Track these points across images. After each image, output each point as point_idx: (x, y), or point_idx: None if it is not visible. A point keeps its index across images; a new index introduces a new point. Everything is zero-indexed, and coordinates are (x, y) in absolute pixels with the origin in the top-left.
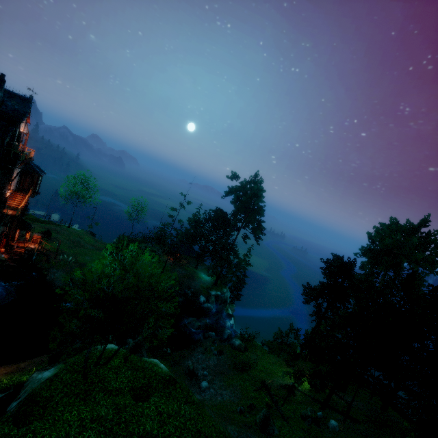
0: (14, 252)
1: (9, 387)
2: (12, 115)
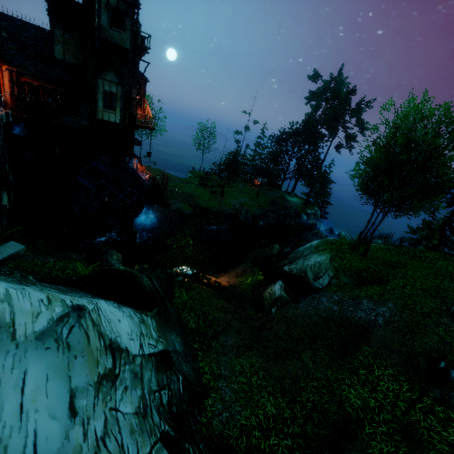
0: None
1: (256, 283)
2: None
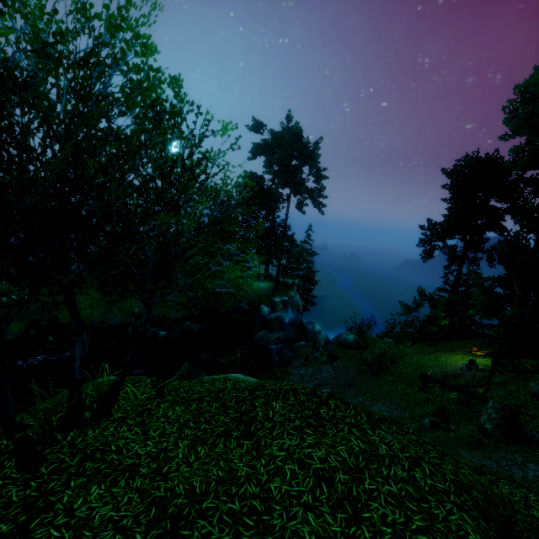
0: None
1: None
2: None
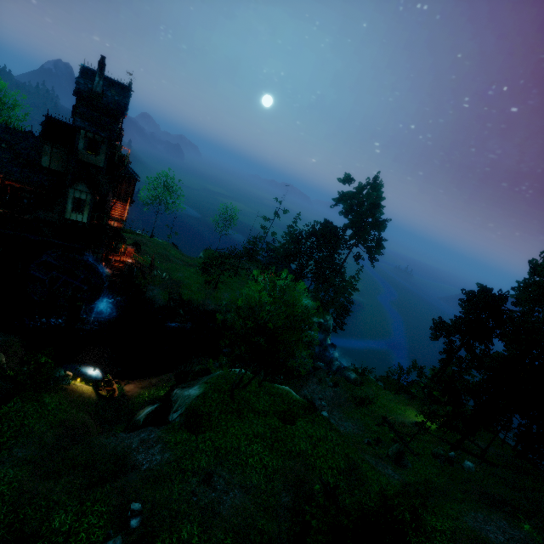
0: (112, 266)
1: (151, 399)
2: (114, 109)
